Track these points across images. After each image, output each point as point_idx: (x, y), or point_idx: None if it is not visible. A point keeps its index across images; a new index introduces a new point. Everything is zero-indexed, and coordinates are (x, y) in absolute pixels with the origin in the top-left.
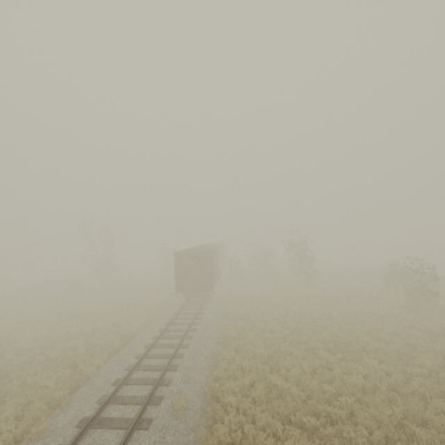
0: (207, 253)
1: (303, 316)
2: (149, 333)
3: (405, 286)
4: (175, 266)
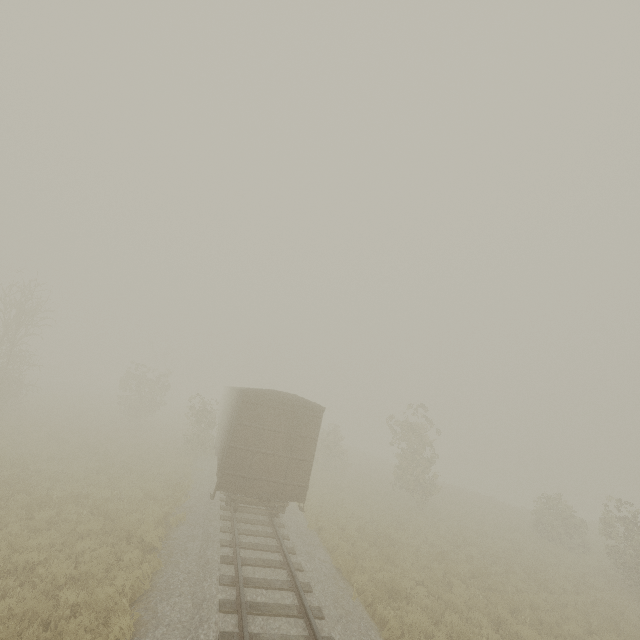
0: (316, 411)
1: (515, 603)
2: None
3: (610, 548)
4: (236, 424)
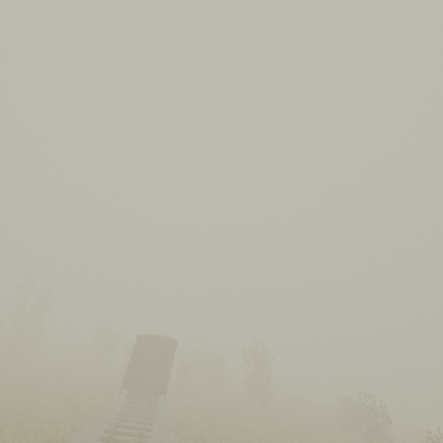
0: (173, 344)
1: None
2: (85, 440)
3: (361, 427)
4: (133, 352)
